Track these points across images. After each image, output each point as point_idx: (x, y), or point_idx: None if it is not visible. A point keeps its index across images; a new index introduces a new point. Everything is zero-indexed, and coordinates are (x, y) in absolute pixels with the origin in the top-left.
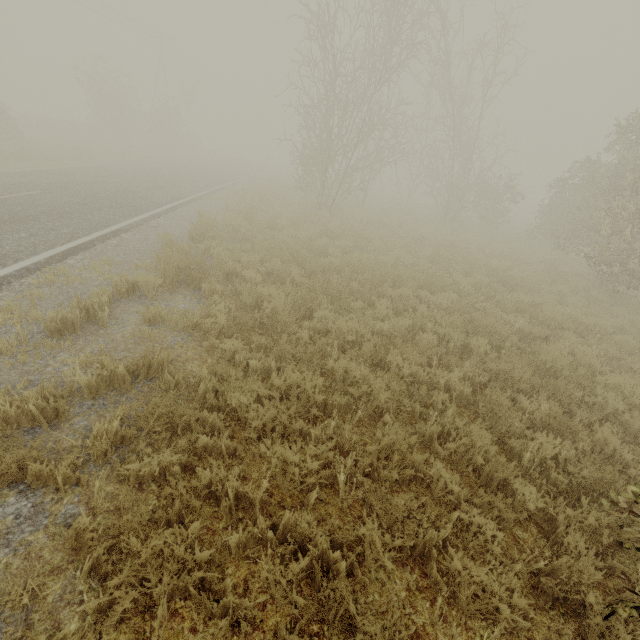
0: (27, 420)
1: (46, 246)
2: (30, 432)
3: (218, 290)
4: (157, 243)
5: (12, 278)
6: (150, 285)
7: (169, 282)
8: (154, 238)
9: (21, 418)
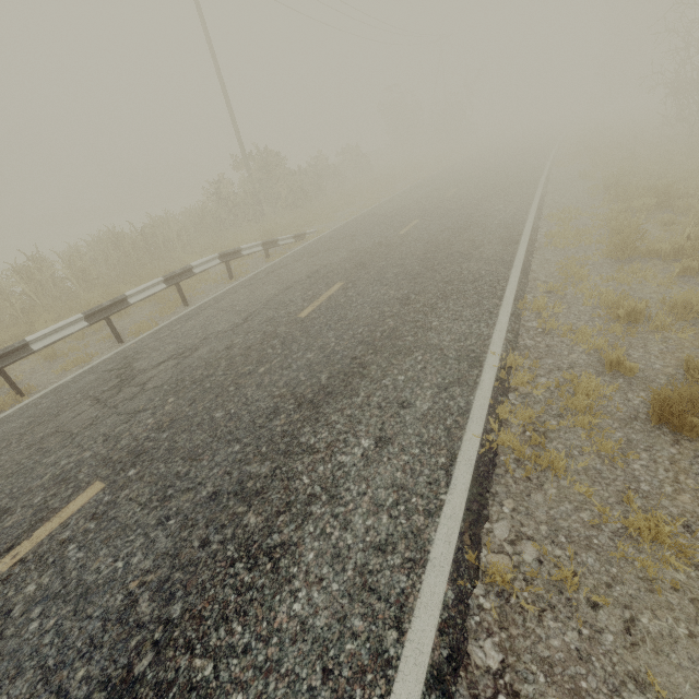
0: (673, 255)
1: (524, 208)
2: (676, 261)
3: (692, 205)
4: (579, 197)
5: (537, 222)
6: (646, 206)
7: (649, 205)
8: (571, 195)
9: (670, 253)
